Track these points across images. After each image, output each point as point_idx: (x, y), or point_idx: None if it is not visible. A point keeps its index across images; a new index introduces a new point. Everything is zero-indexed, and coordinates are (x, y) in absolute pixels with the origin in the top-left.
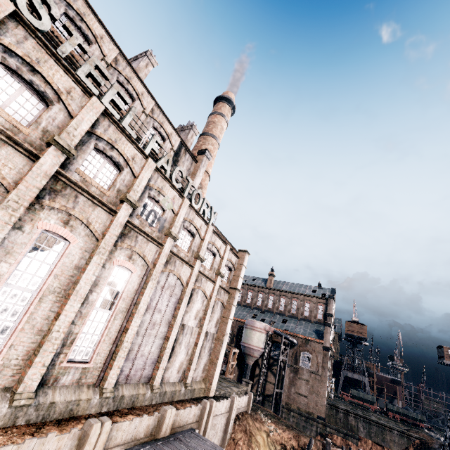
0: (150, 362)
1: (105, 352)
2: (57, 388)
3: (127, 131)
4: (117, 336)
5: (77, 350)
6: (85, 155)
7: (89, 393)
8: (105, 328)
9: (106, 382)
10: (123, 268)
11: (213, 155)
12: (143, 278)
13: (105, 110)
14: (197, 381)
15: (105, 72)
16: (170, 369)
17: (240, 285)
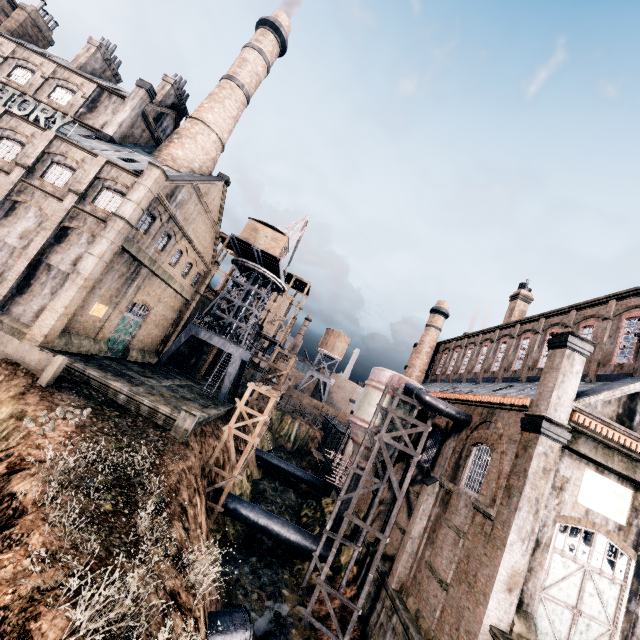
0: None
1: None
2: None
3: None
4: None
5: None
6: None
7: None
8: None
9: None
10: None
11: (217, 98)
12: None
13: None
14: (23, 322)
15: None
16: None
17: (127, 212)
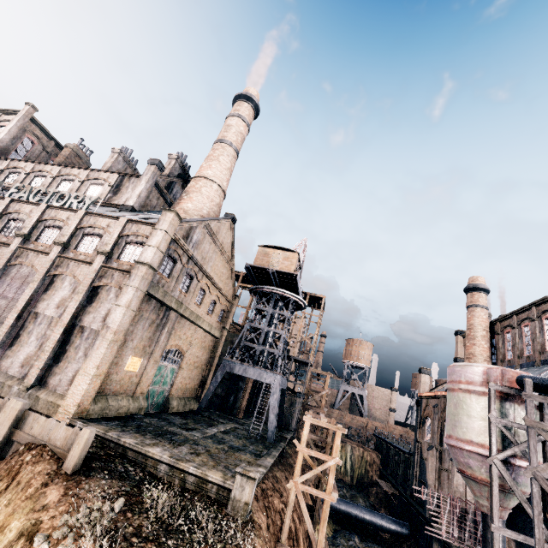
0: None
1: None
2: None
3: None
4: None
5: None
6: None
7: None
8: None
9: None
10: None
11: (213, 157)
12: None
13: None
14: (58, 393)
15: None
16: (12, 359)
17: (148, 257)
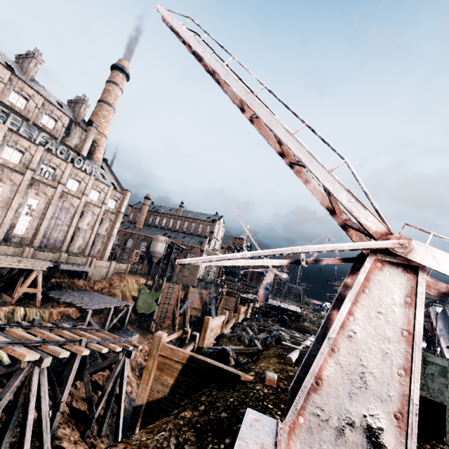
0: (59, 241)
1: (31, 233)
2: (11, 242)
3: (23, 135)
4: (37, 227)
5: (17, 230)
6: (3, 150)
7: (26, 246)
8: (29, 223)
9: (34, 244)
10: (34, 199)
11: (108, 120)
12: (47, 203)
13: (8, 128)
14: (94, 256)
15: (4, 110)
16: (73, 247)
17: (123, 210)
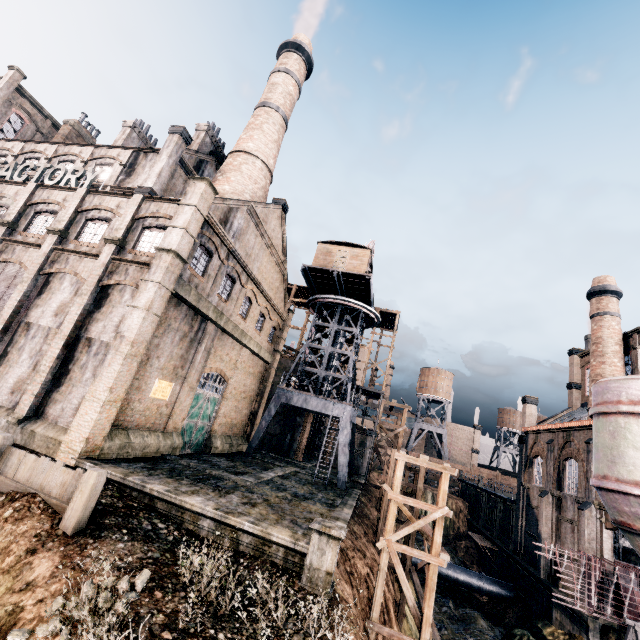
0: None
1: None
2: None
3: None
4: None
5: None
6: None
7: None
8: None
9: None
10: None
11: (254, 126)
12: None
13: None
14: (61, 427)
15: None
16: None
17: (173, 242)
